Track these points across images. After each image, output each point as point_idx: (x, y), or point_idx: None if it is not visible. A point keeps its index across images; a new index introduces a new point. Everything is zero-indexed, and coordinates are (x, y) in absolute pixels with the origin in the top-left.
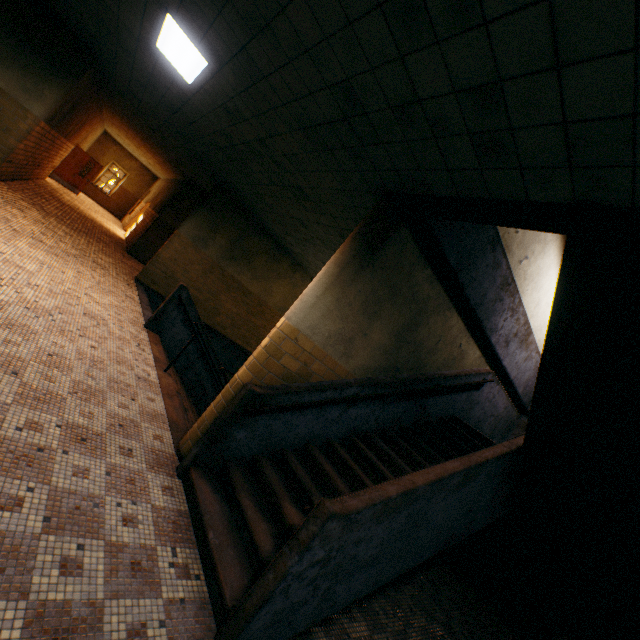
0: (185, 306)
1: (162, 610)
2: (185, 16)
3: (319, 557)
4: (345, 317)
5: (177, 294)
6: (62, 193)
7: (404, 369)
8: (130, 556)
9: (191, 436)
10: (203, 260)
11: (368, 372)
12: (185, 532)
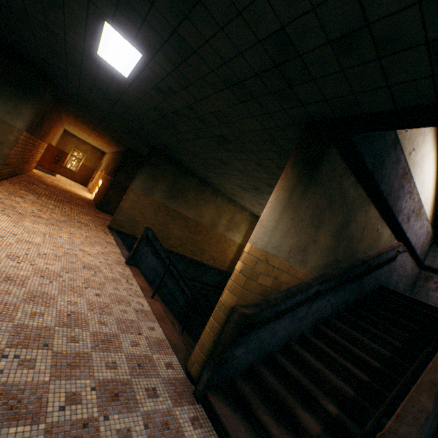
0: (152, 242)
1: None
2: (120, 19)
3: None
4: (299, 231)
5: (144, 234)
6: (45, 178)
7: (343, 260)
8: None
9: (196, 359)
10: (152, 203)
11: (319, 270)
12: None
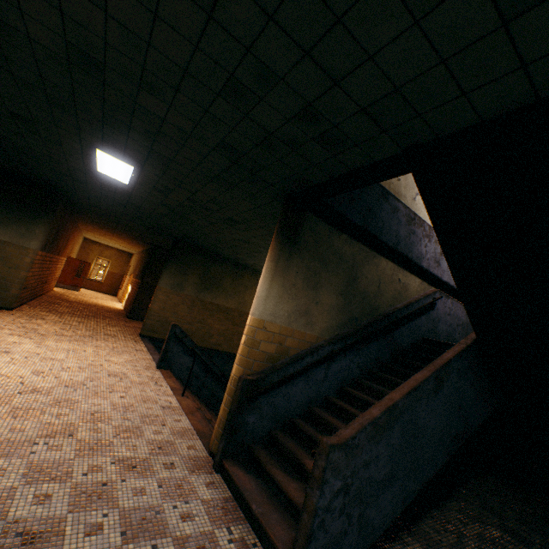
0: (181, 339)
1: None
2: (108, 147)
3: (338, 487)
4: (295, 296)
5: (172, 332)
6: (68, 295)
7: (362, 317)
8: (195, 543)
9: (215, 436)
10: (184, 299)
11: (333, 330)
12: (234, 513)
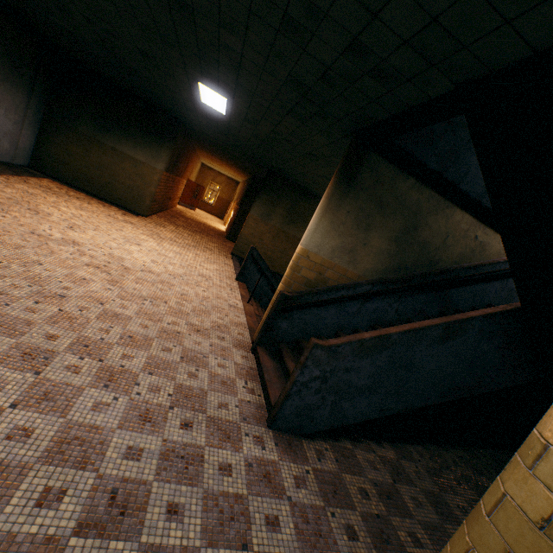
0: (257, 261)
1: (237, 402)
2: (206, 80)
3: (316, 375)
4: (342, 234)
5: (250, 254)
6: (186, 212)
7: (415, 267)
8: (221, 379)
9: (257, 331)
10: (270, 229)
11: (377, 274)
12: (253, 376)
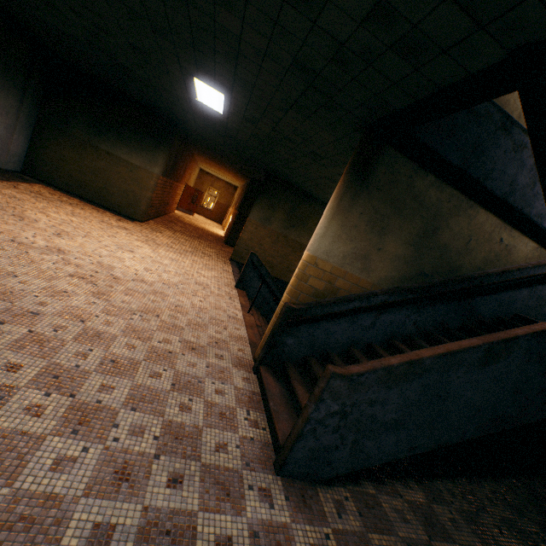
0: (257, 267)
1: (238, 440)
2: (202, 74)
3: (334, 409)
4: (354, 238)
5: (250, 260)
6: (184, 217)
7: (434, 274)
8: (219, 409)
9: (260, 347)
10: (270, 234)
11: (393, 282)
12: (257, 404)
